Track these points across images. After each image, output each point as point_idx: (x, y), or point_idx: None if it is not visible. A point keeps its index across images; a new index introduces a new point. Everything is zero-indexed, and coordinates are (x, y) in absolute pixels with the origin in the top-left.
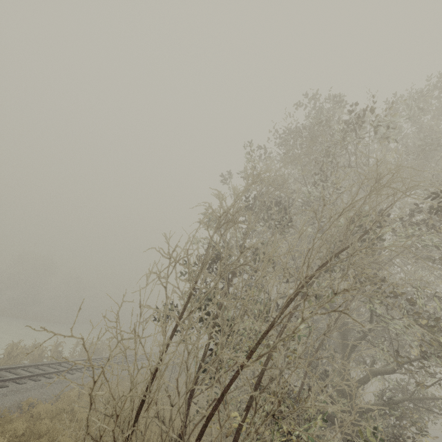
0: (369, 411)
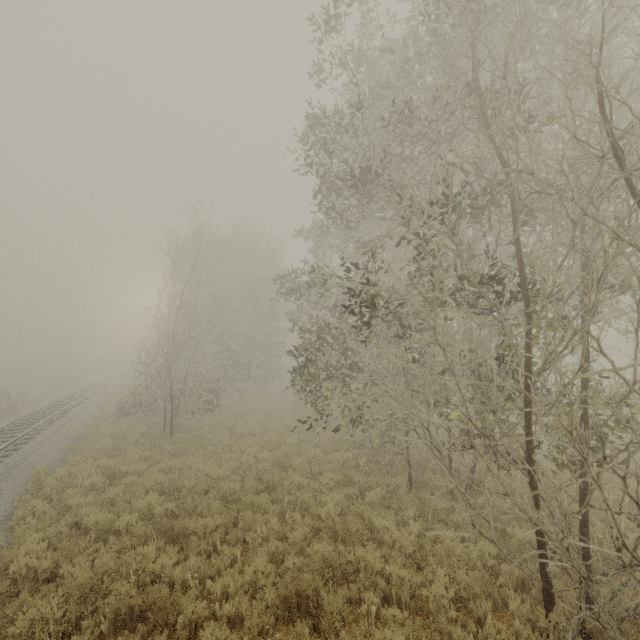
0: None
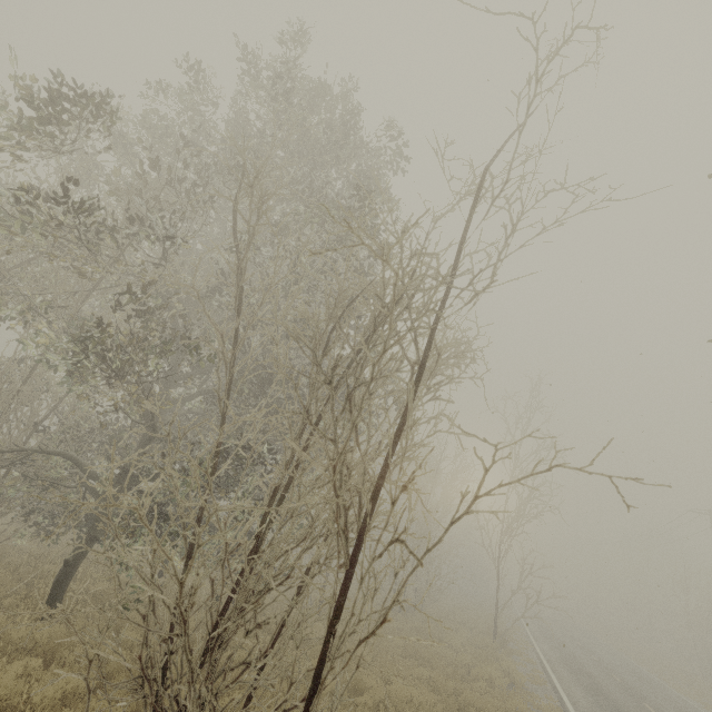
0: (136, 483)
